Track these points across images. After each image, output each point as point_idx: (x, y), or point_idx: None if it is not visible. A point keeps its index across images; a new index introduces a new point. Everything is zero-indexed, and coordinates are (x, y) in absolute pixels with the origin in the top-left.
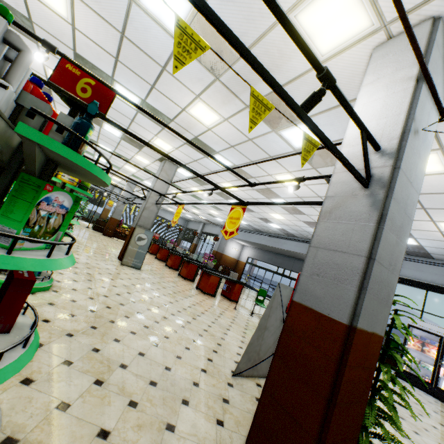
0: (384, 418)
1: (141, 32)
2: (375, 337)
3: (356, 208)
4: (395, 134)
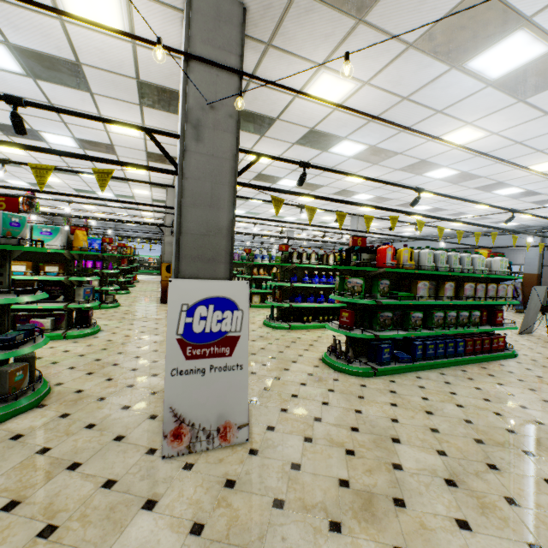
0: None
1: (412, 180)
2: None
3: None
4: None
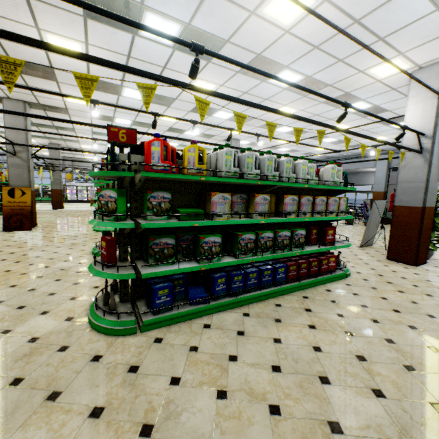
0: (437, 237)
1: (260, 90)
2: (431, 208)
3: (417, 163)
4: (431, 127)
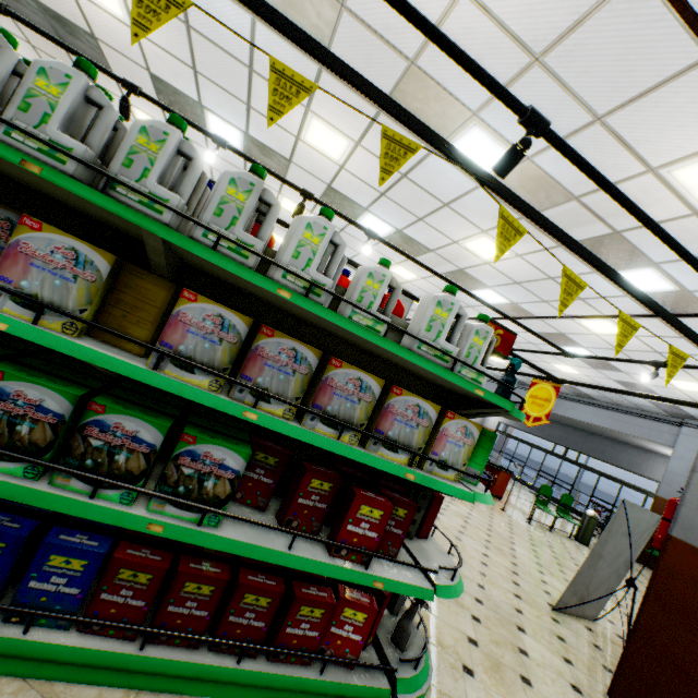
0: None
1: (431, 175)
2: None
3: None
4: None
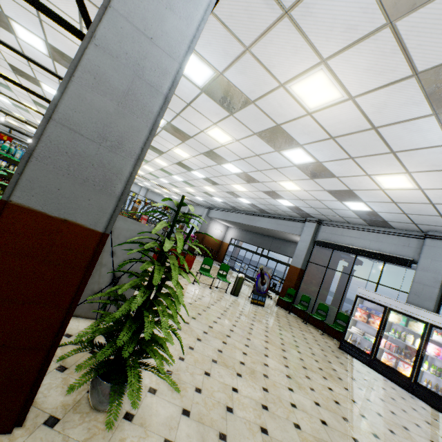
0: (146, 344)
1: None
2: (77, 228)
3: None
4: None
